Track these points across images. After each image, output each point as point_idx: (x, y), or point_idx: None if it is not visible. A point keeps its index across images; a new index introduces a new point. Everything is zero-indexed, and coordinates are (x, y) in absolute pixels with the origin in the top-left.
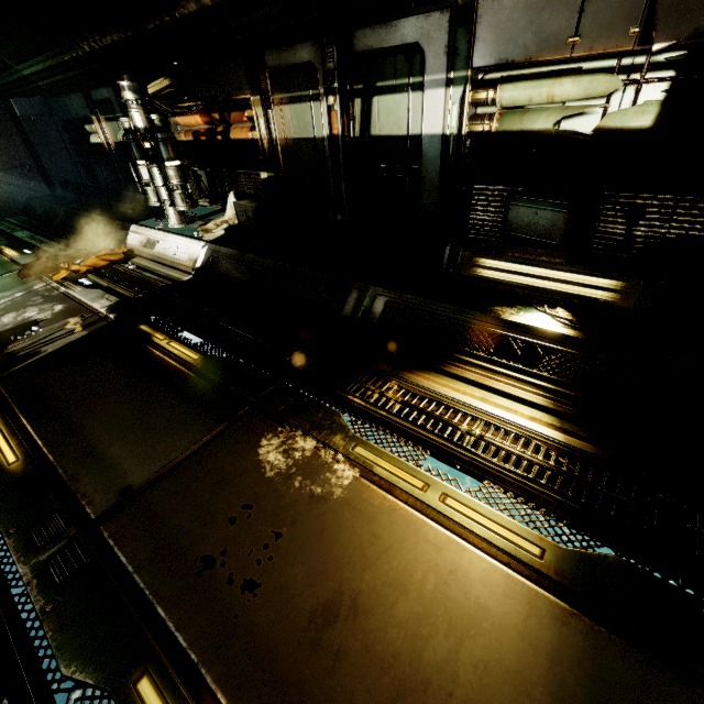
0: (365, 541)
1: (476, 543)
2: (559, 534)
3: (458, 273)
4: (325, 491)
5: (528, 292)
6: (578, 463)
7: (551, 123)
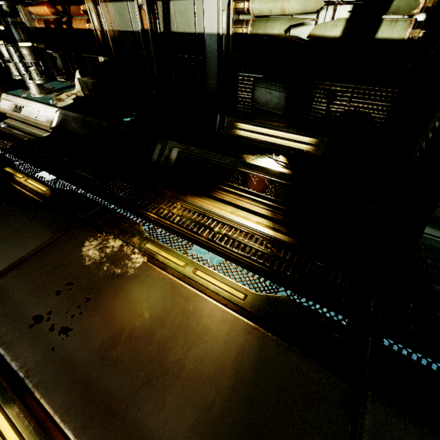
0: (143, 299)
1: (210, 295)
2: (259, 286)
3: (225, 133)
4: (123, 271)
5: (265, 145)
6: (277, 247)
7: (283, 30)
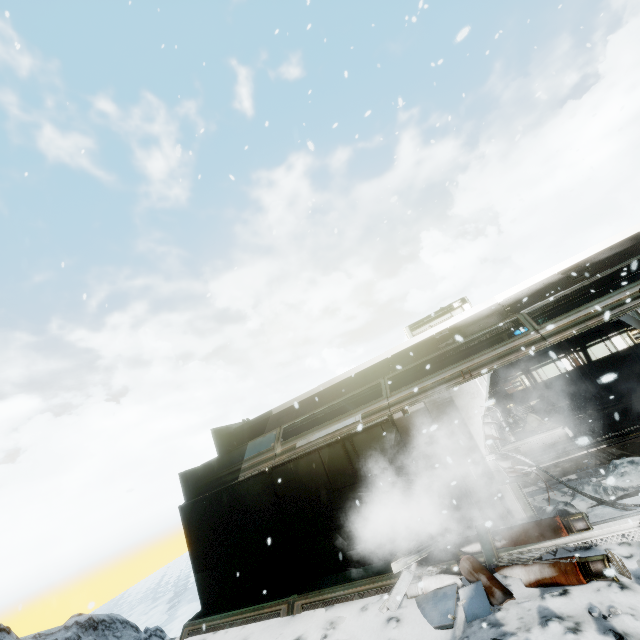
0: None
1: None
2: None
3: None
4: None
5: None
6: None
7: None
